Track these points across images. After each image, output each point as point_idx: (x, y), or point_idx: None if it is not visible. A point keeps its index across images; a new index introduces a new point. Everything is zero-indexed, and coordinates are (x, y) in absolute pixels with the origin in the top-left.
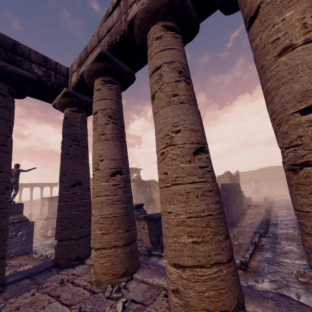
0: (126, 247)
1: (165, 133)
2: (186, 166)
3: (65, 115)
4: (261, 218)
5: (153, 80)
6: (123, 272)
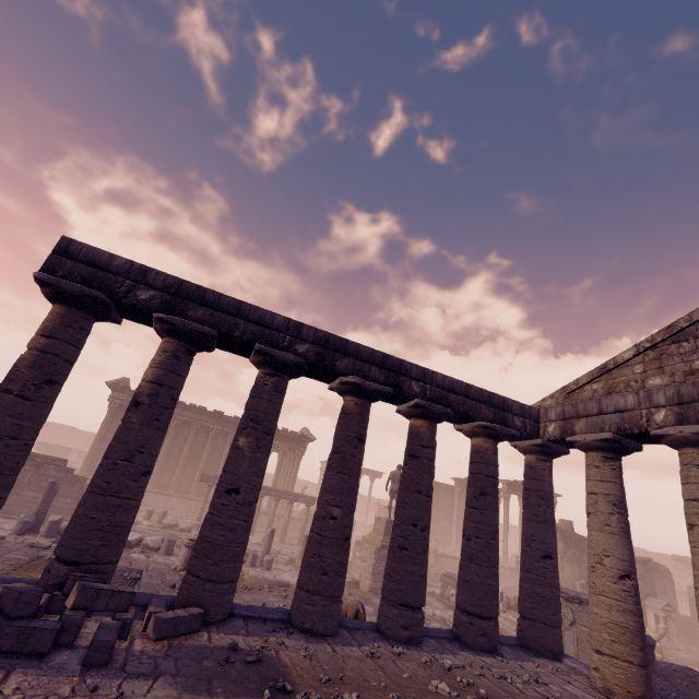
0: (641, 669)
1: None
2: None
3: (529, 463)
4: None
5: (692, 510)
6: (639, 694)
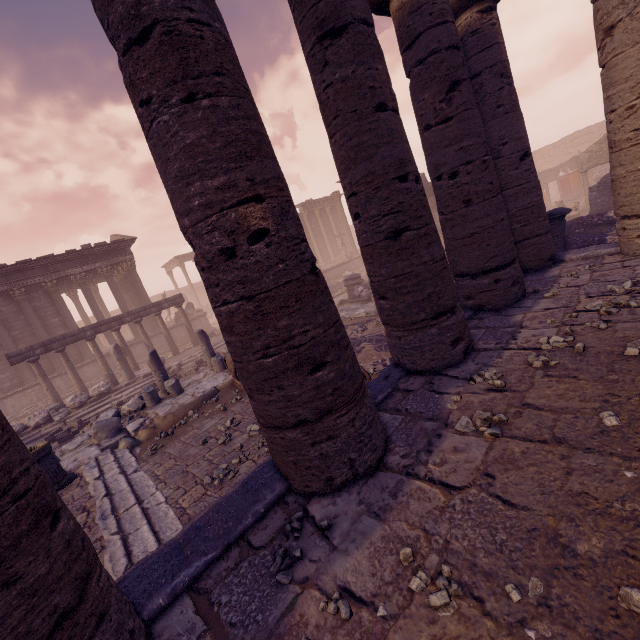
0: None
1: None
2: None
3: (469, 28)
4: None
5: None
6: None
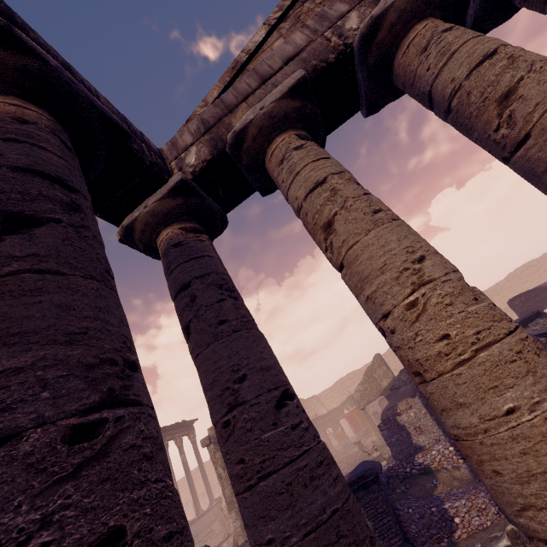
0: None
1: None
2: None
3: (171, 240)
4: None
5: (496, 68)
6: None
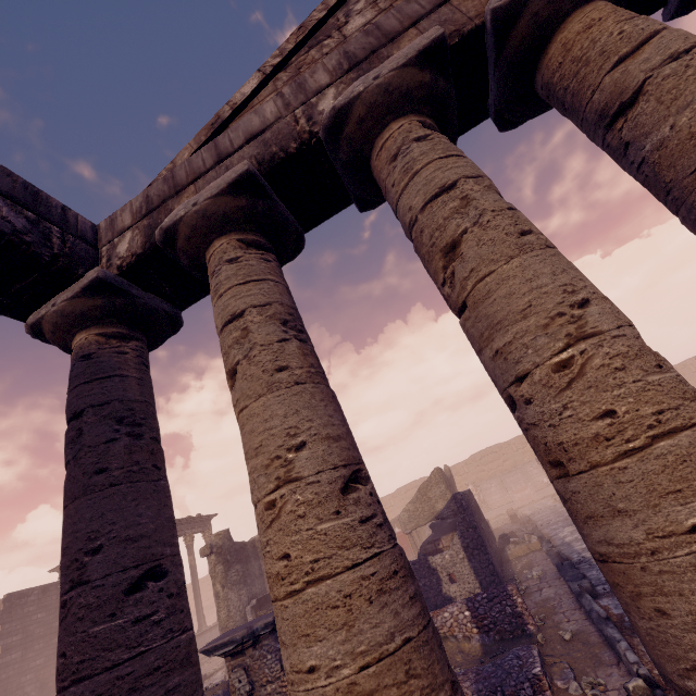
0: None
1: (551, 311)
2: (663, 380)
3: (80, 350)
4: (544, 557)
5: (446, 210)
6: None
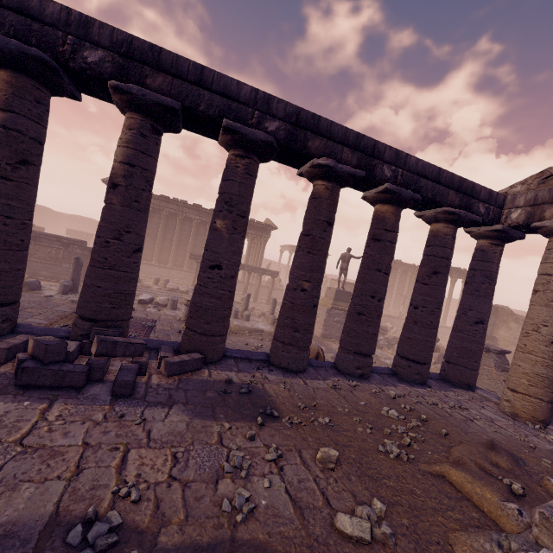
0: (549, 404)
1: None
2: None
3: (481, 247)
4: None
5: None
6: (542, 419)
